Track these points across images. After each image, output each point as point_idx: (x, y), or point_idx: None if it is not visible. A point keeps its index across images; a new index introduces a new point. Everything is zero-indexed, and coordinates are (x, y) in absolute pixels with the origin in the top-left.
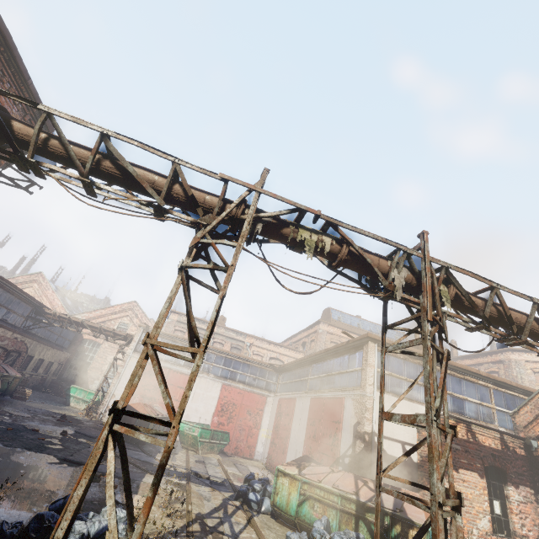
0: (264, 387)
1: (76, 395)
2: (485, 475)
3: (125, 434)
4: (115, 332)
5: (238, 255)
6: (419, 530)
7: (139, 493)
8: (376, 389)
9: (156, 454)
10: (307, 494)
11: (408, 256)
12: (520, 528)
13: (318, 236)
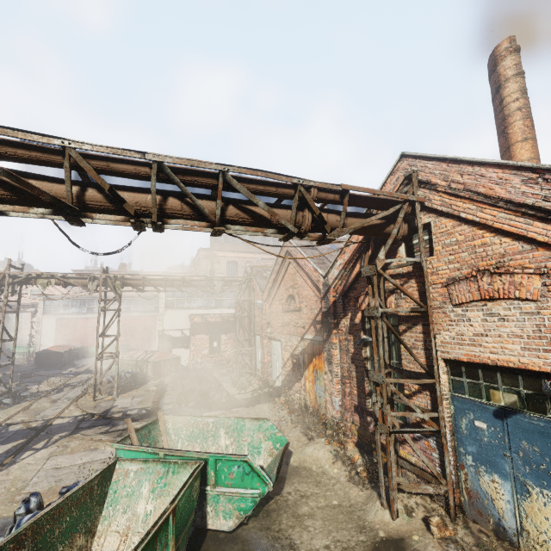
0: (153, 311)
1: (17, 351)
2: (211, 334)
3: (50, 364)
4: (23, 304)
5: (5, 305)
6: (112, 364)
7: (41, 384)
8: (164, 309)
9: (69, 368)
10: (123, 363)
11: (94, 276)
12: (224, 349)
13: (48, 280)
